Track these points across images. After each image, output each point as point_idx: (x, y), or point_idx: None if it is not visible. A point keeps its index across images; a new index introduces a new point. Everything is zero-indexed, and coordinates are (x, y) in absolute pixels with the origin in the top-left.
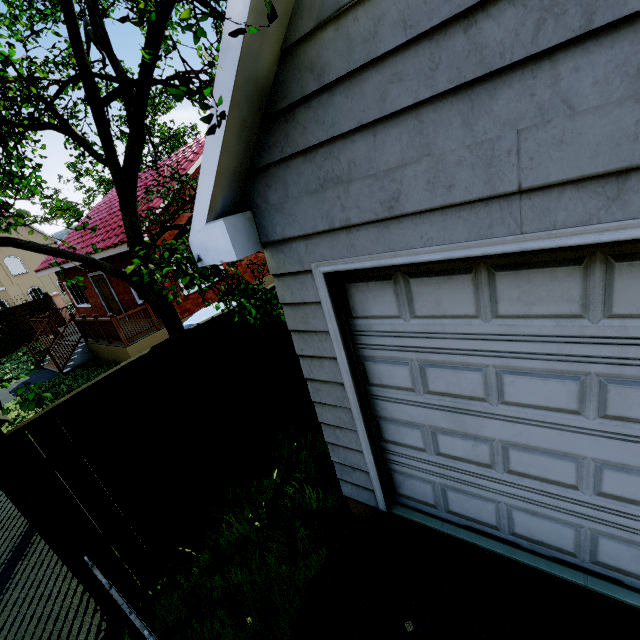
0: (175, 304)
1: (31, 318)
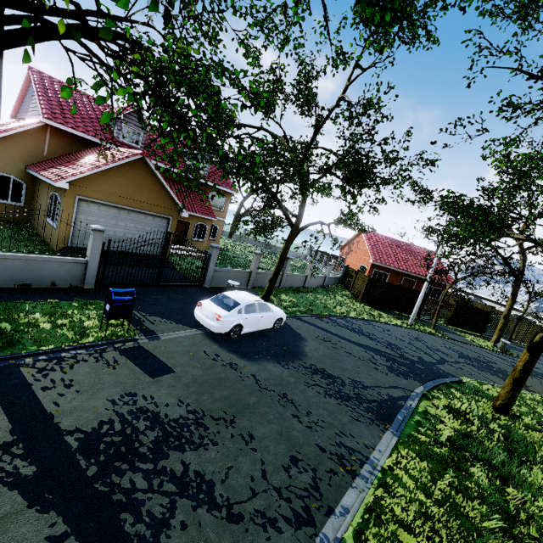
0: None
1: None
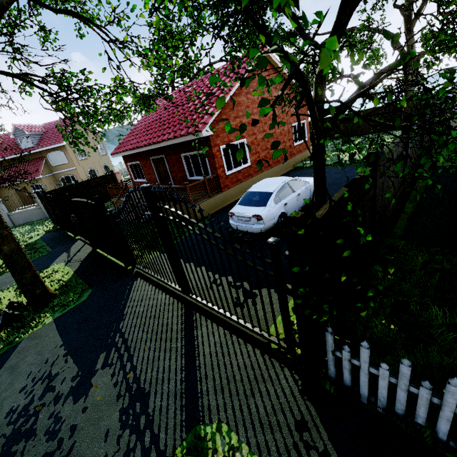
0: (220, 180)
1: (108, 186)
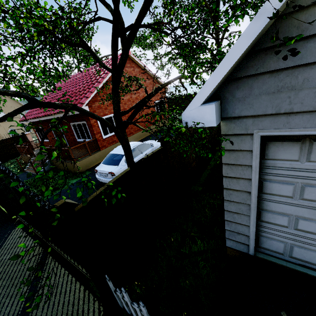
0: (99, 142)
1: (16, 145)
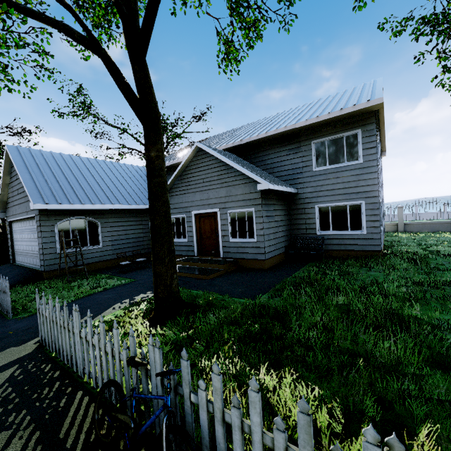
0: None
1: None
